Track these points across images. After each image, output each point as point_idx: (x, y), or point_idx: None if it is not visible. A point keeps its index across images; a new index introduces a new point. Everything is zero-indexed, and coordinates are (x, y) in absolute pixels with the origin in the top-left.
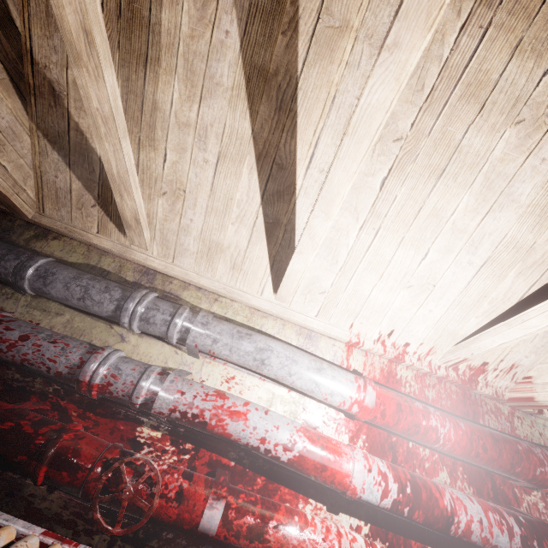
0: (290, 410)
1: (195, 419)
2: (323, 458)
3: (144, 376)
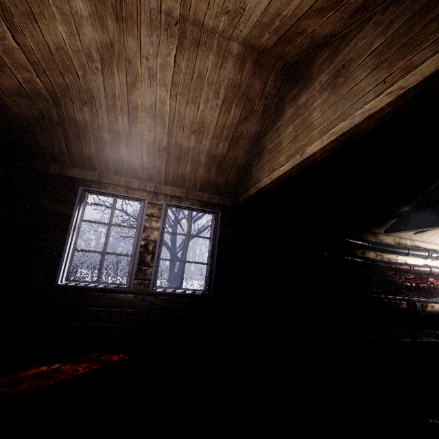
0: None
1: None
2: None
3: None
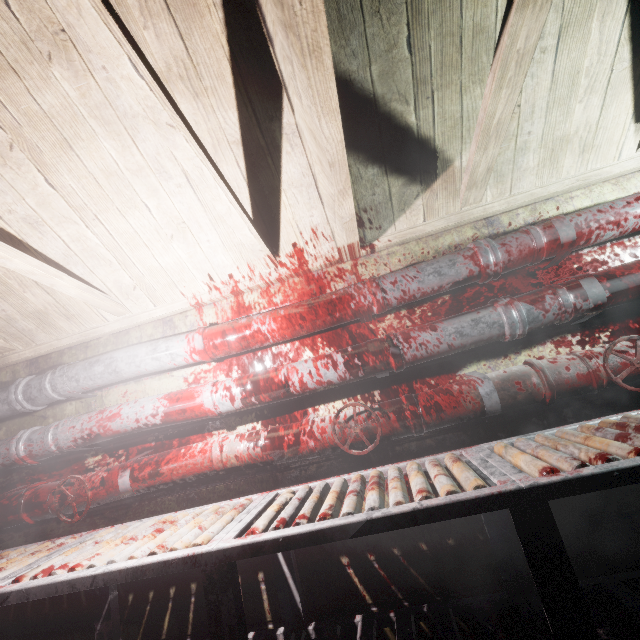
0: (175, 386)
1: (91, 436)
2: (180, 405)
3: (45, 433)
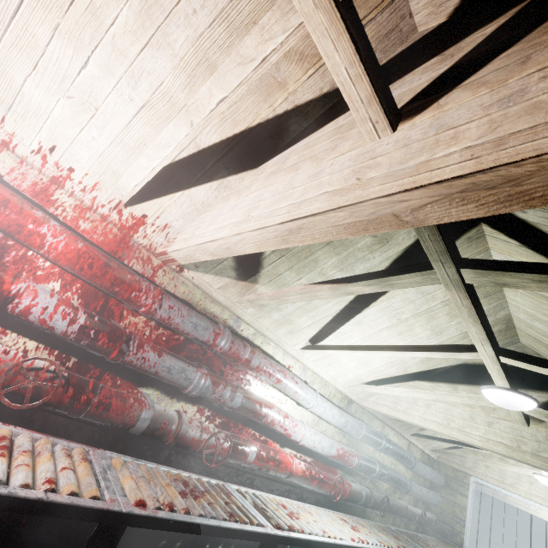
0: None
1: None
2: None
3: None
